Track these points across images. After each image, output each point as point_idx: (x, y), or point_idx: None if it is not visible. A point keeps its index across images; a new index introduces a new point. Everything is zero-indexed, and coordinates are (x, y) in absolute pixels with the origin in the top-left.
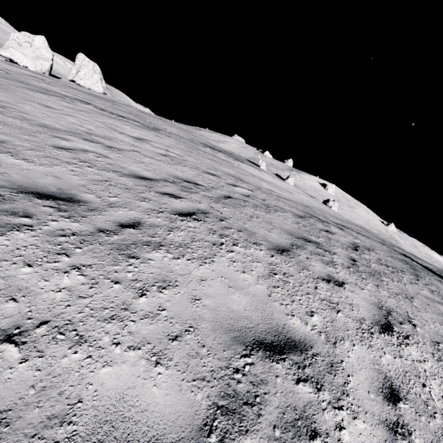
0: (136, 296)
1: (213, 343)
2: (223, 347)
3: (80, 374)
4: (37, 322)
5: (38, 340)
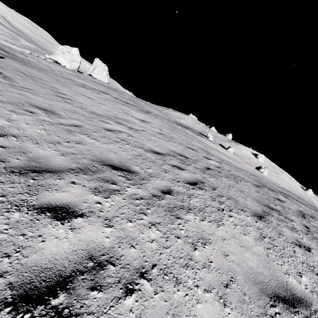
0: (192, 249)
1: (250, 293)
2: (257, 297)
3: (187, 307)
4: (151, 265)
5: (156, 278)
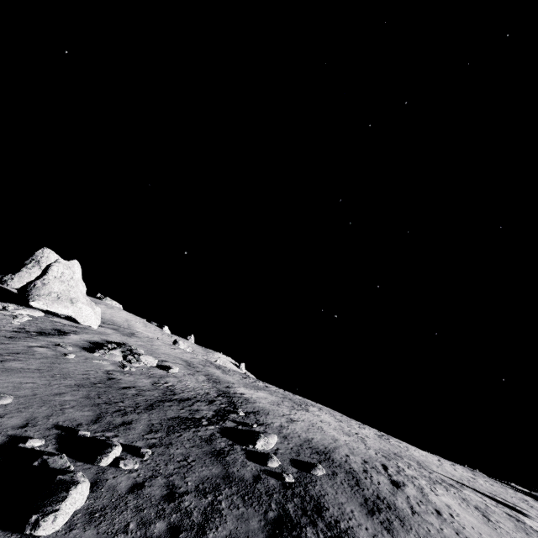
0: None
1: None
2: None
3: None
4: None
5: None
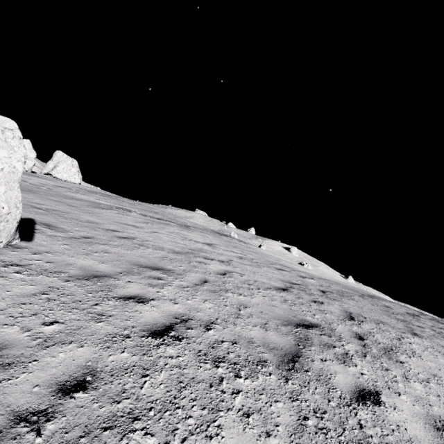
0: None
1: None
2: None
3: None
4: None
5: None
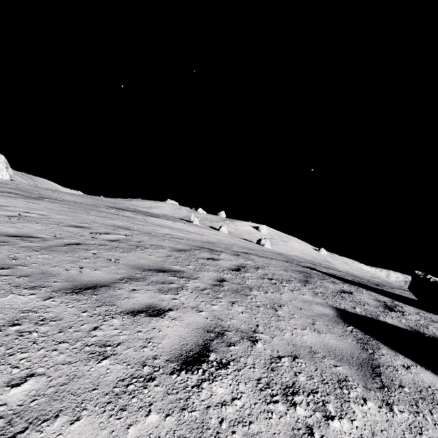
0: None
1: None
2: None
3: None
4: None
5: None
